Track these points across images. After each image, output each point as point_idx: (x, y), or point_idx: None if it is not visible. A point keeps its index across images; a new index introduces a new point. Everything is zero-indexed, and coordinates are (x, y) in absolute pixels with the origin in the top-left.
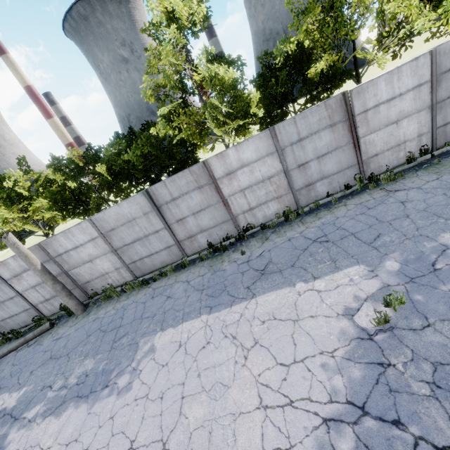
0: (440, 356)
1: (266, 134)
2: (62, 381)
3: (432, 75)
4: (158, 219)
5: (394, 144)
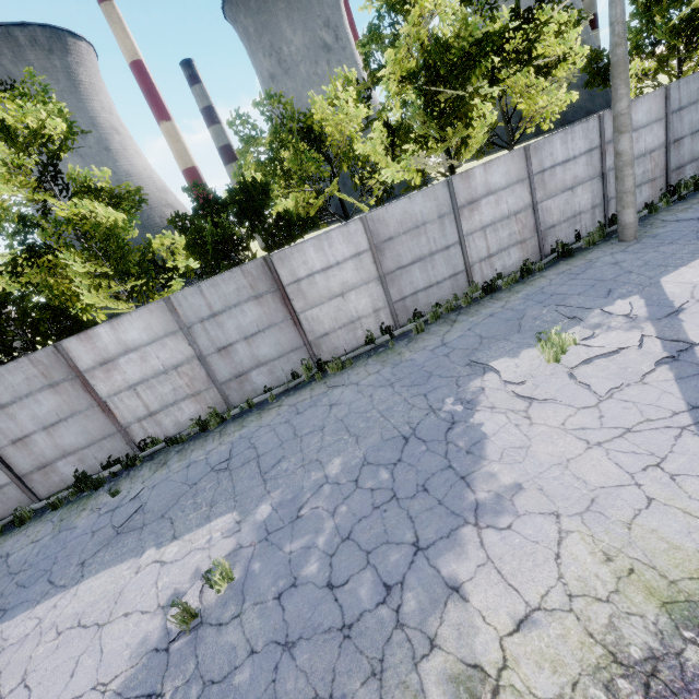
0: (219, 669)
1: (161, 306)
2: None
3: (370, 244)
4: None
5: (347, 321)
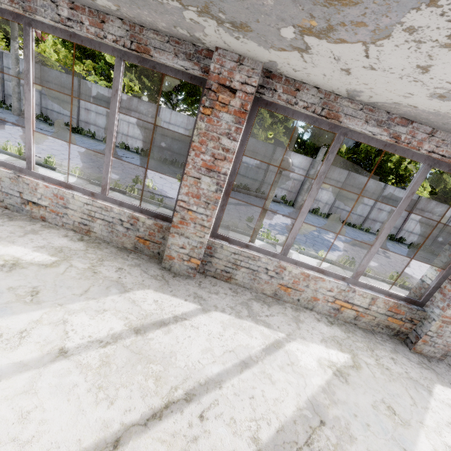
0: None
1: None
2: (333, 234)
3: None
4: (374, 200)
5: None
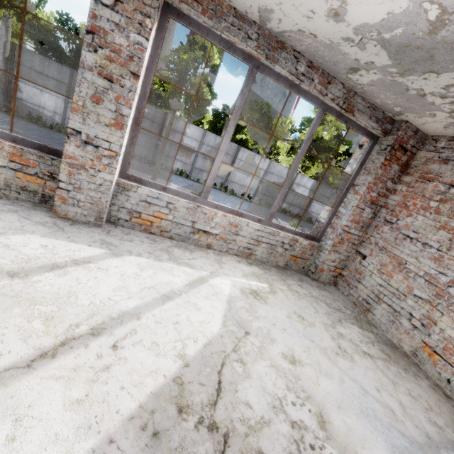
0: None
1: (202, 131)
2: None
3: (266, 169)
4: None
5: (242, 184)
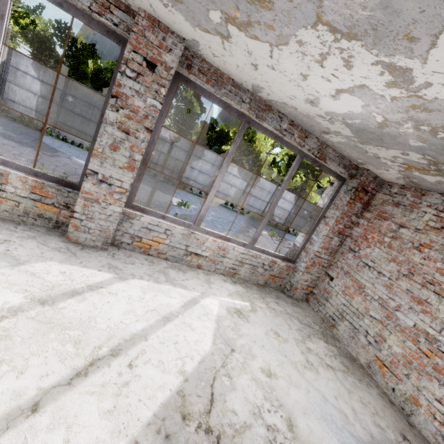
0: (188, 214)
1: (190, 142)
2: None
3: (249, 181)
4: None
5: (226, 193)
